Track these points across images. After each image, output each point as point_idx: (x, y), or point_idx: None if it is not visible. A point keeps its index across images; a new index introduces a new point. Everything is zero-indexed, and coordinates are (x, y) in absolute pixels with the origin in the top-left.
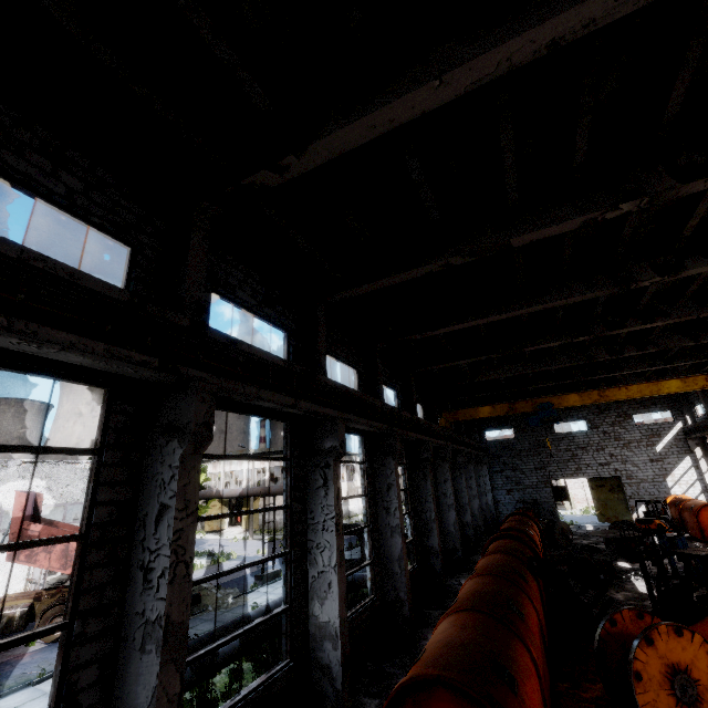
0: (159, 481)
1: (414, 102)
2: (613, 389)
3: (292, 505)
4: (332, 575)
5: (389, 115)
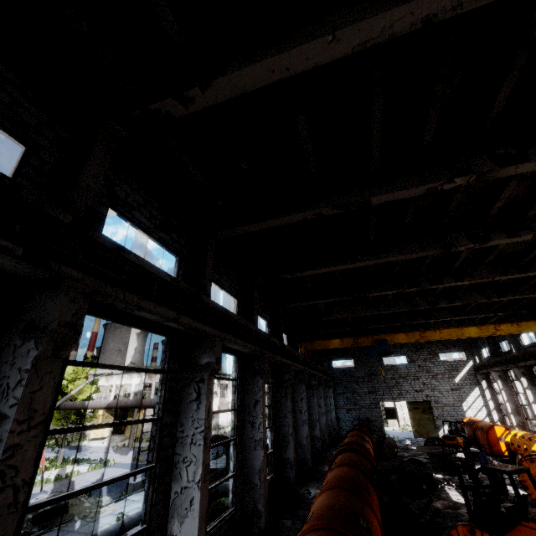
0: (3, 386)
1: (309, 53)
2: (430, 332)
3: (163, 417)
4: (195, 491)
5: (287, 62)
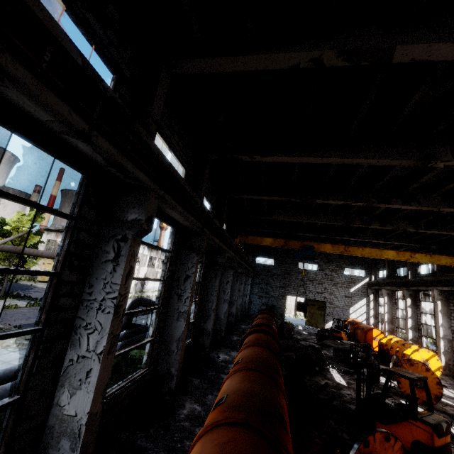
0: None
1: None
2: (354, 247)
3: (63, 273)
4: (94, 363)
5: None
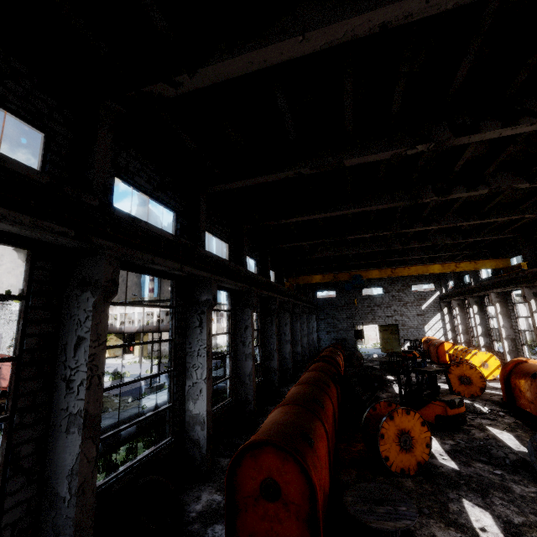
0: (76, 321)
1: (283, 49)
2: (400, 268)
3: (176, 338)
4: (203, 385)
5: (264, 56)
